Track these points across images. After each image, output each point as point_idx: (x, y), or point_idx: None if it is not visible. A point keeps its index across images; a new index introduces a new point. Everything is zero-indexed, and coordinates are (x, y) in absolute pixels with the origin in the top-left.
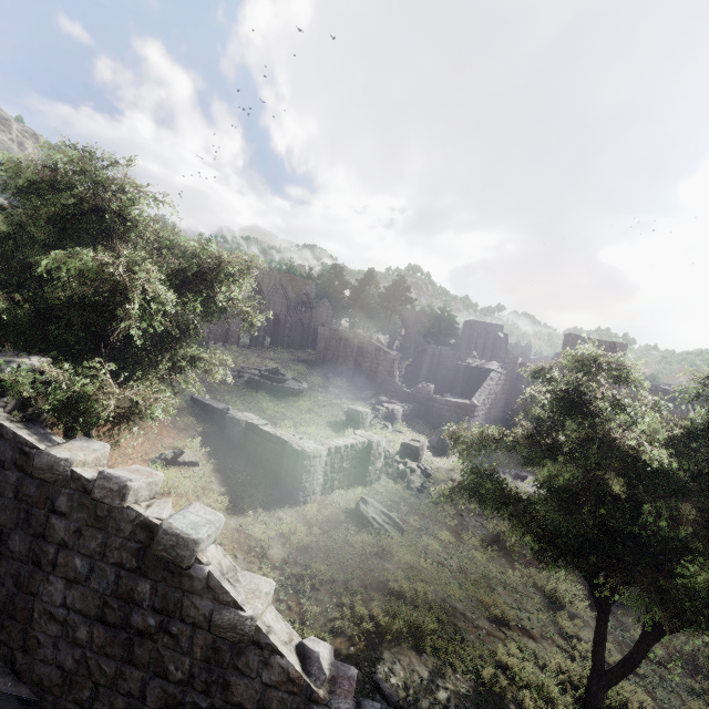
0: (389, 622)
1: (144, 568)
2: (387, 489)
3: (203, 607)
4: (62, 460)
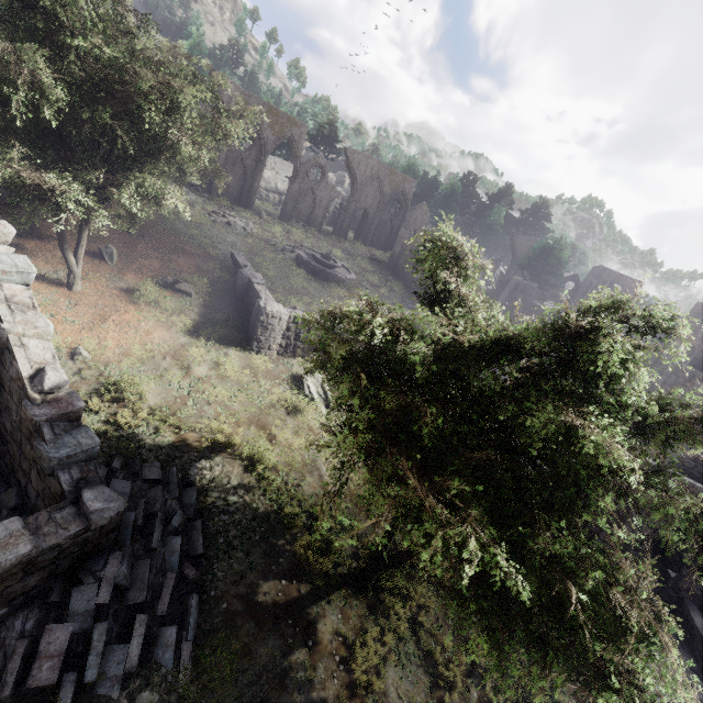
0: (240, 443)
1: None
2: None
3: None
4: None
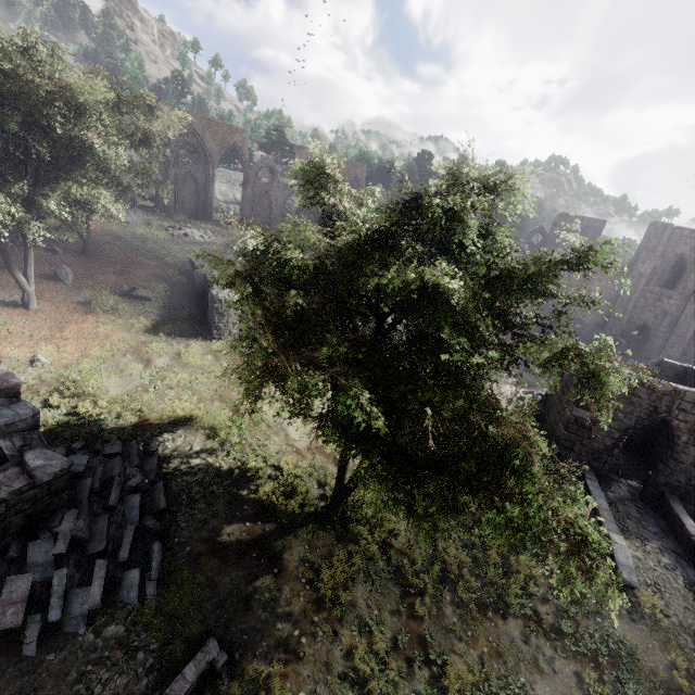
0: (201, 416)
1: None
2: None
3: None
4: None
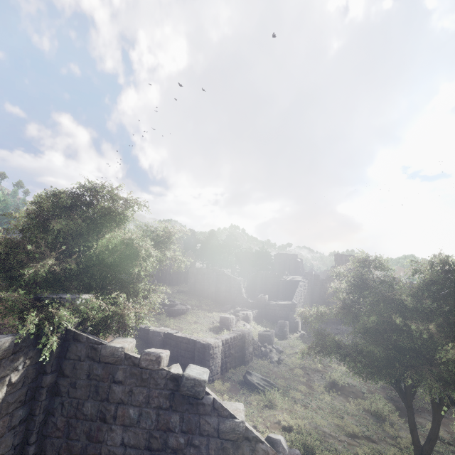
0: (290, 445)
1: (174, 406)
2: (258, 364)
3: (212, 422)
4: (119, 348)
